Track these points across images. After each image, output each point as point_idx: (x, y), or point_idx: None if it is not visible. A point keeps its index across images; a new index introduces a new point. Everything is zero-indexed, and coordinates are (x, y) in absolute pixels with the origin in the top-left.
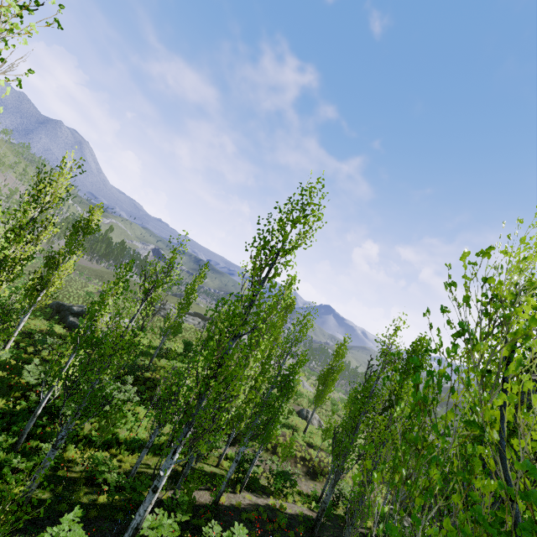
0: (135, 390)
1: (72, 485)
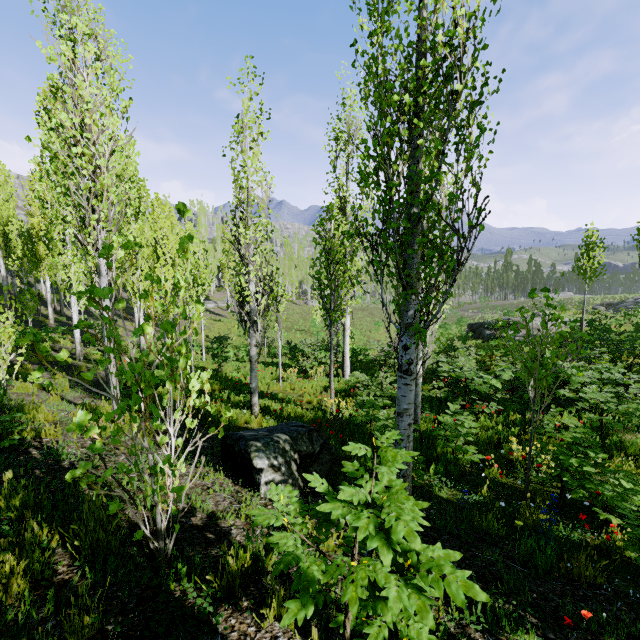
0: (624, 370)
1: (517, 498)
